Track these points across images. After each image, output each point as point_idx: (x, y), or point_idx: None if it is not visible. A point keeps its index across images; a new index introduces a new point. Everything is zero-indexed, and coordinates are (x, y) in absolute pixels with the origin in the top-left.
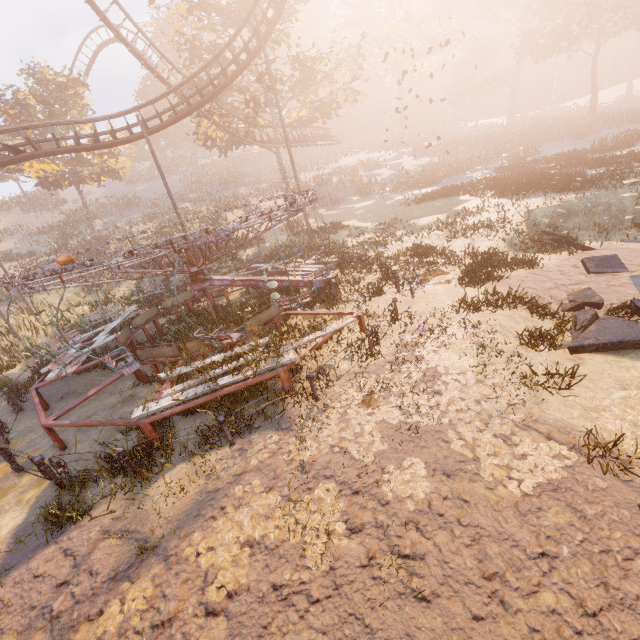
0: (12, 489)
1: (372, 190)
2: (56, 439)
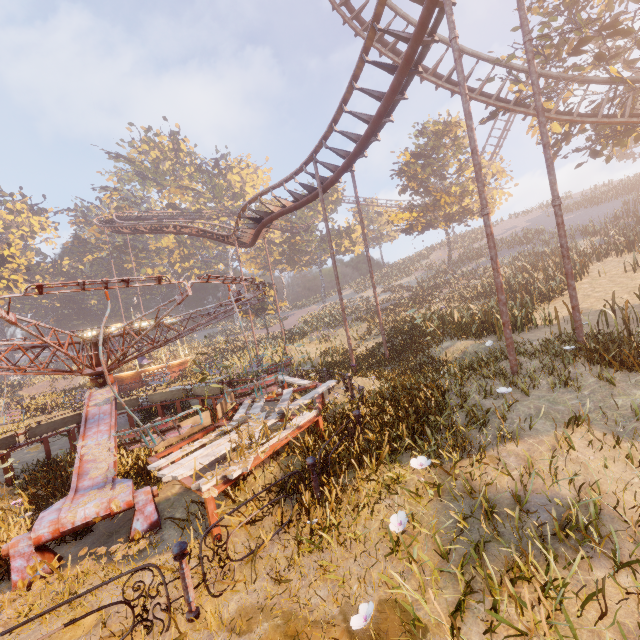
0: None
1: None
2: None
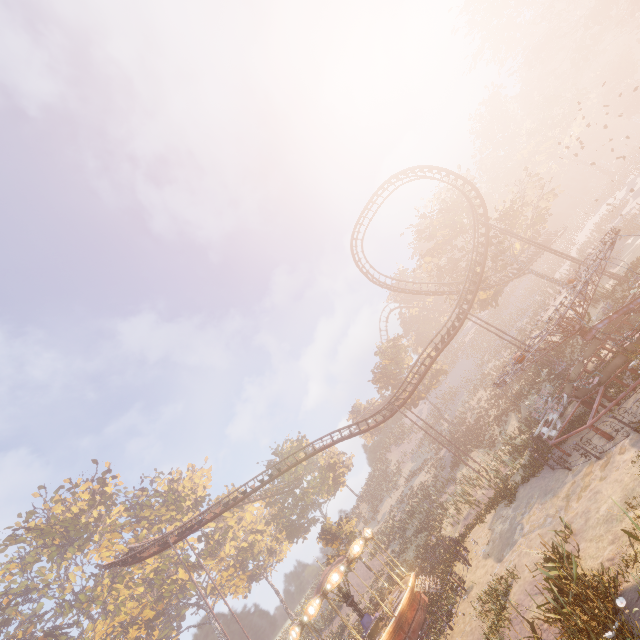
0: (608, 460)
1: (638, 223)
2: (603, 432)
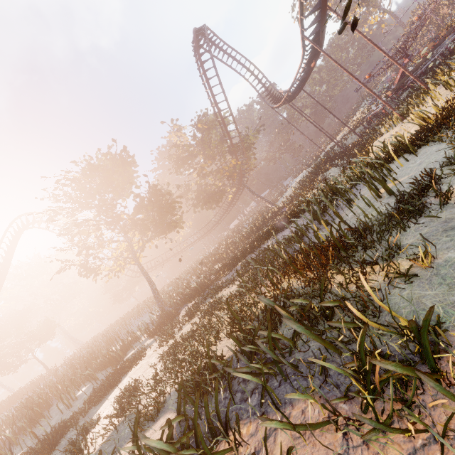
0: None
1: None
2: None
